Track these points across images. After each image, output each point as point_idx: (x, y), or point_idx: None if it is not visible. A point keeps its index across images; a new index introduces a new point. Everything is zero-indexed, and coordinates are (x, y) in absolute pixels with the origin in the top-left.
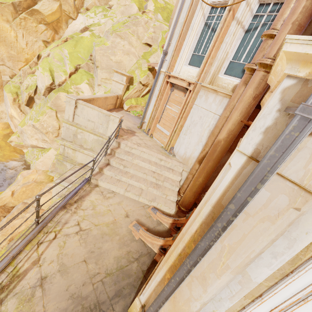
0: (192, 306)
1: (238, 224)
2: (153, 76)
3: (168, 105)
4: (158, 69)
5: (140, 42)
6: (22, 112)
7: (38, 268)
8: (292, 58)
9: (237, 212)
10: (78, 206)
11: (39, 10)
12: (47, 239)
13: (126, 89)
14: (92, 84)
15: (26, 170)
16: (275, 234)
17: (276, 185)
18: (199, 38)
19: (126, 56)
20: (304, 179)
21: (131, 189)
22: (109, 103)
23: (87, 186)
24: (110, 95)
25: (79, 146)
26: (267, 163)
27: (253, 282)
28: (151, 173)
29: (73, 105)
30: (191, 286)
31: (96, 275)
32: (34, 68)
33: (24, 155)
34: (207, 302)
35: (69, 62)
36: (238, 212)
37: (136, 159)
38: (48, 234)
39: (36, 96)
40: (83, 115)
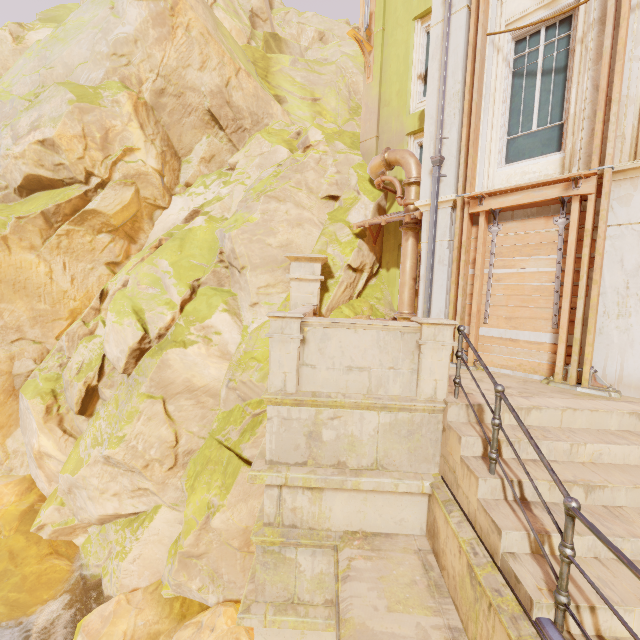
0: None
1: None
2: (368, 247)
3: (501, 267)
4: (434, 201)
5: (315, 198)
6: (67, 434)
7: None
8: None
9: None
10: None
11: (98, 209)
12: None
13: (320, 291)
14: (236, 308)
15: (95, 610)
16: None
17: None
18: (509, 105)
19: (296, 230)
20: None
21: None
22: None
23: None
24: (309, 307)
25: (334, 469)
26: None
27: None
28: None
29: (297, 336)
30: None
31: None
32: (94, 322)
33: (77, 555)
34: None
35: (176, 280)
36: None
37: (582, 441)
38: None
39: (104, 382)
40: (328, 358)
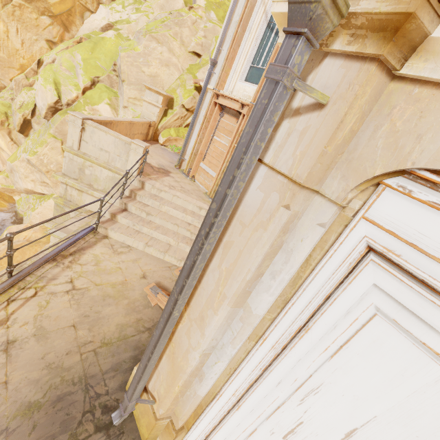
0: (190, 359)
1: (235, 240)
2: None
3: (216, 136)
4: (204, 86)
5: (184, 50)
6: (13, 142)
7: (5, 330)
8: (282, 22)
9: (217, 211)
10: (74, 260)
11: None
12: (23, 296)
13: (162, 114)
14: (116, 105)
15: (15, 225)
16: (269, 244)
17: (269, 182)
18: (259, 44)
19: (164, 69)
20: (292, 169)
21: (155, 244)
22: (137, 132)
23: (91, 236)
24: (138, 120)
25: (88, 186)
26: (243, 142)
27: (254, 314)
28: (186, 225)
29: (79, 126)
30: (190, 333)
31: (88, 344)
32: (33, 79)
33: (14, 204)
34: (209, 352)
35: (84, 72)
36: (218, 211)
37: (166, 205)
38: (26, 290)
39: (35, 120)
40: (93, 141)
